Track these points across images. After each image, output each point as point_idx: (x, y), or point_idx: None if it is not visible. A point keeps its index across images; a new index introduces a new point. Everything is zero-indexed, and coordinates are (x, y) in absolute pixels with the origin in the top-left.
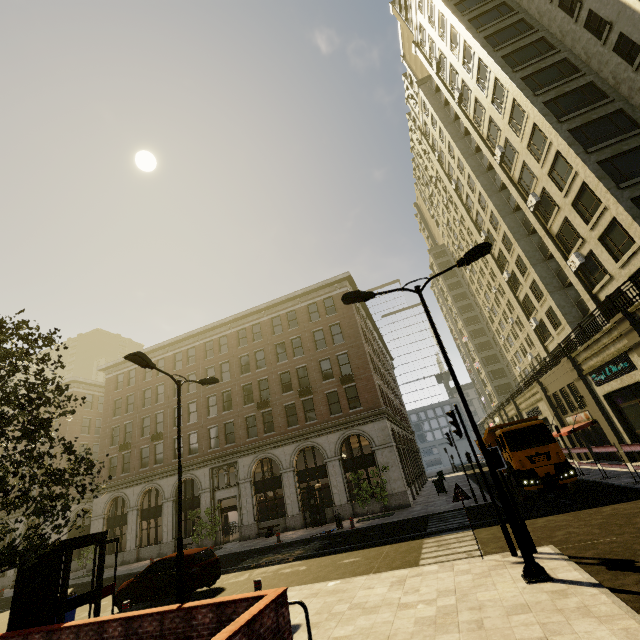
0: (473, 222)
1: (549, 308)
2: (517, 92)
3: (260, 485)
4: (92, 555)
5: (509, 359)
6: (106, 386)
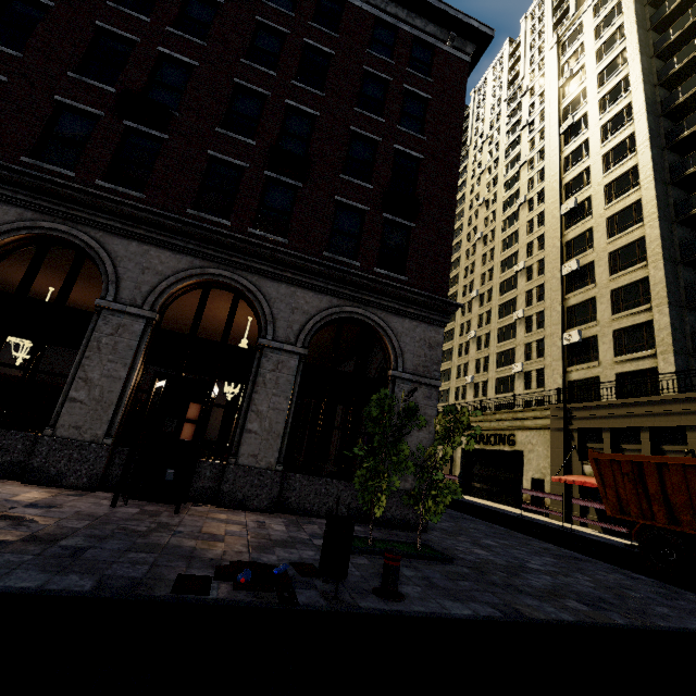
0: (561, 184)
1: (632, 325)
2: None
3: None
4: None
5: None
6: None
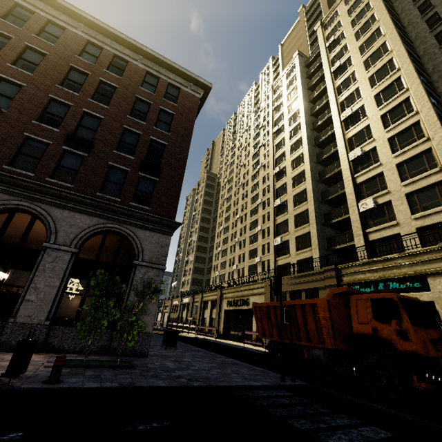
0: (273, 159)
1: (303, 234)
2: (411, 71)
3: None
4: None
5: (214, 264)
6: None
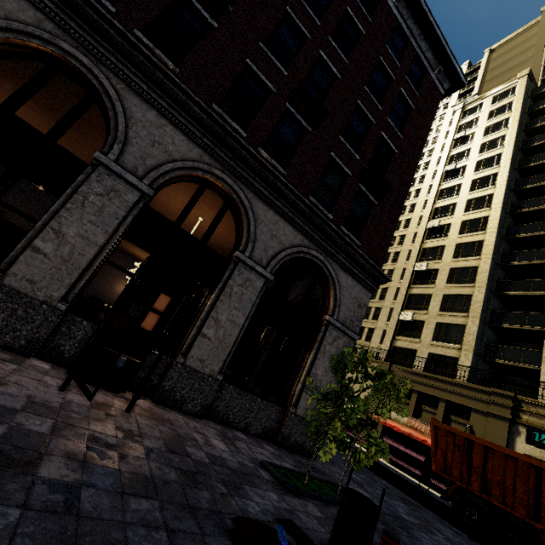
0: (433, 207)
1: (451, 323)
2: None
3: None
4: None
5: None
6: None
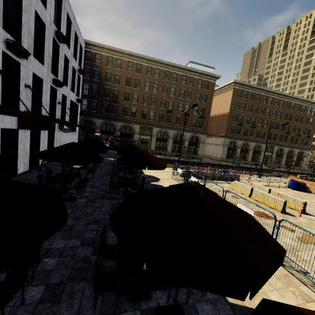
0: None
1: None
2: None
3: (276, 155)
4: (222, 157)
5: None
6: (233, 91)
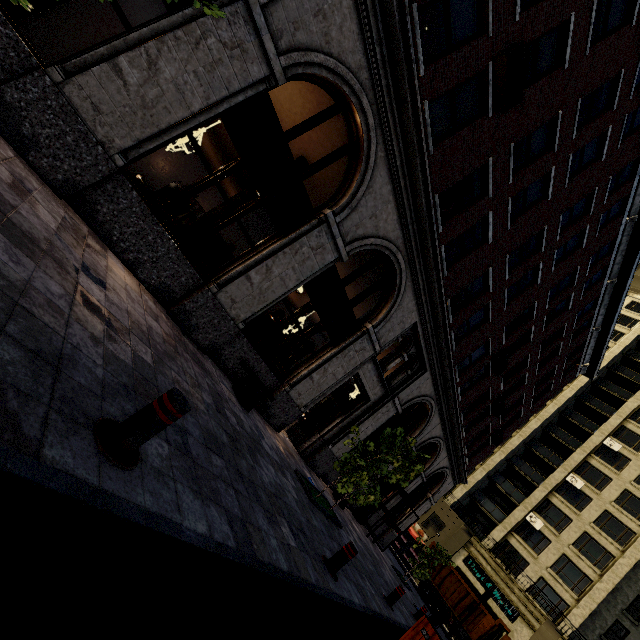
0: None
1: None
2: None
3: (388, 423)
4: None
5: None
6: None
